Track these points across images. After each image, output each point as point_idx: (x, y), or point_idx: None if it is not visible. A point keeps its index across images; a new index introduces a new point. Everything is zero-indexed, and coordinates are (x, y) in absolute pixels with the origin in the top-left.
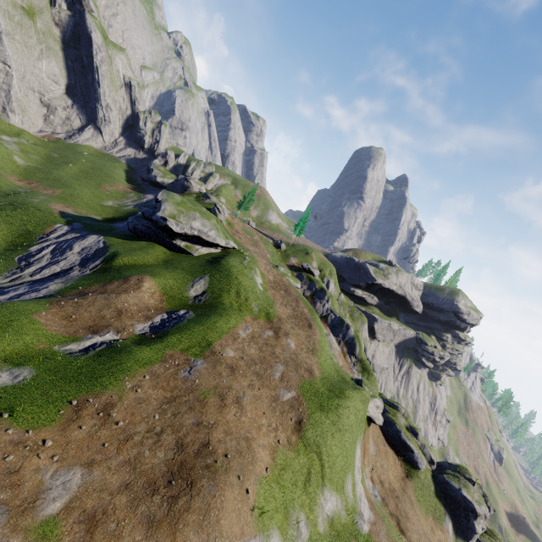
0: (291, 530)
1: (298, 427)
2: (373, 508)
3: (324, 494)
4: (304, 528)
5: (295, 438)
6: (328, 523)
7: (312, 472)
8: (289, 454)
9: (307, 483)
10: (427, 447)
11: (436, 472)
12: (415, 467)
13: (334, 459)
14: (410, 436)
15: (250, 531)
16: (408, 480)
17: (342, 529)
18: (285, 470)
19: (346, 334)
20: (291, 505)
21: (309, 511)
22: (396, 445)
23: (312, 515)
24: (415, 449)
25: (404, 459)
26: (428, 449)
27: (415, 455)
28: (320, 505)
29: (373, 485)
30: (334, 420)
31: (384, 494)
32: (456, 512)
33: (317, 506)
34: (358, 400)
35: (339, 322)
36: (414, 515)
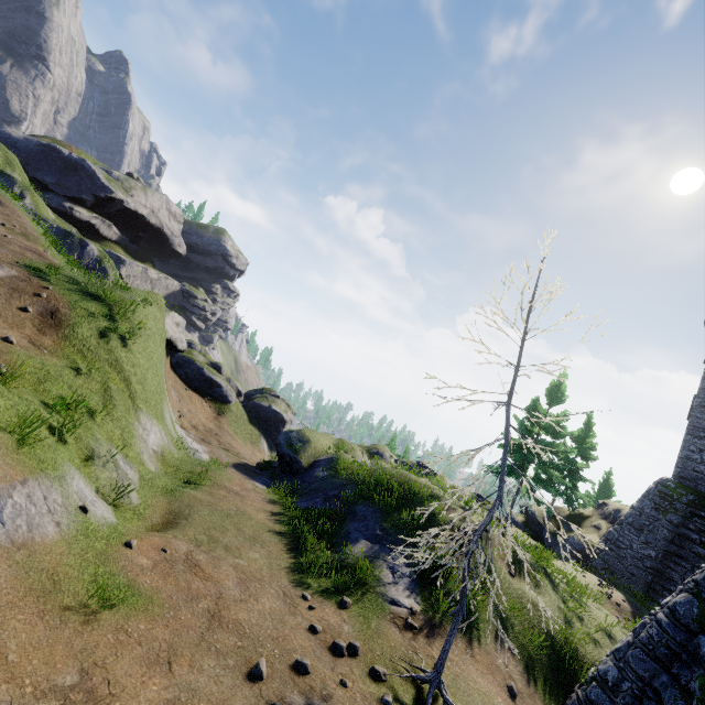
0: (105, 472)
1: (51, 321)
2: (202, 443)
3: (142, 423)
4: (126, 469)
5: (52, 339)
6: (158, 461)
7: (113, 387)
8: (47, 360)
9: (109, 406)
10: (233, 380)
11: (246, 402)
12: (226, 403)
13: (144, 373)
14: (215, 371)
15: (2, 474)
16: (222, 418)
17: (180, 463)
18: (51, 384)
19: (83, 254)
20: (89, 436)
21: (126, 447)
22: (200, 387)
23: (132, 451)
24: (223, 382)
25: (212, 399)
26: (234, 381)
27: (224, 389)
28: (140, 438)
29: (187, 432)
30: (127, 317)
31: (203, 436)
32: (269, 430)
33: (135, 439)
34: (153, 305)
35: (61, 235)
36: (238, 444)
